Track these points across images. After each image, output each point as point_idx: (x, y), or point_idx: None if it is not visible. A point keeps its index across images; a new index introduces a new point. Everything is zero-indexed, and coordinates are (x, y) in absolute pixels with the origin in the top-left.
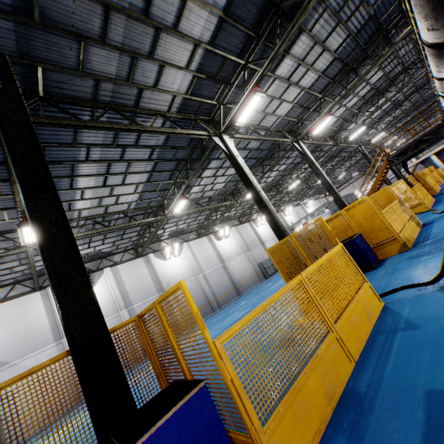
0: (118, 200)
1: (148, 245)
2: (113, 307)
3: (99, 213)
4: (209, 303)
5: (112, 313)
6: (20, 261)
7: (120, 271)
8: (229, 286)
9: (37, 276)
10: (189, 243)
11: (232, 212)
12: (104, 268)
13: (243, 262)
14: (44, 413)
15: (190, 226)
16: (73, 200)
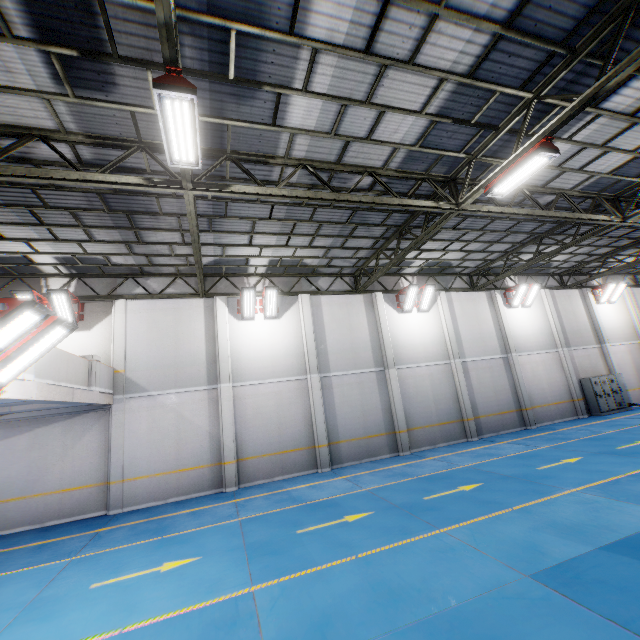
0: (377, 125)
1: (384, 271)
2: (299, 363)
3: (326, 158)
4: (460, 418)
5: (295, 371)
6: (181, 235)
7: (323, 307)
8: (508, 401)
9: (206, 274)
10: (450, 296)
11: (560, 256)
12: (300, 293)
13: (548, 365)
14: (172, 483)
15: (465, 262)
16: (287, 88)
